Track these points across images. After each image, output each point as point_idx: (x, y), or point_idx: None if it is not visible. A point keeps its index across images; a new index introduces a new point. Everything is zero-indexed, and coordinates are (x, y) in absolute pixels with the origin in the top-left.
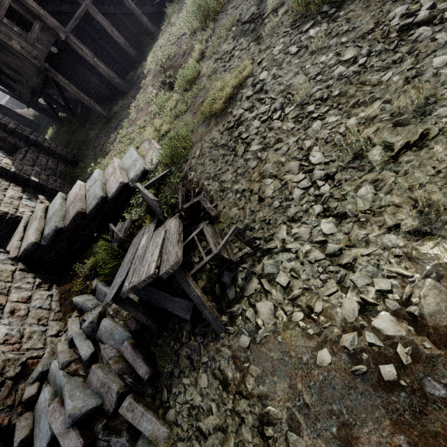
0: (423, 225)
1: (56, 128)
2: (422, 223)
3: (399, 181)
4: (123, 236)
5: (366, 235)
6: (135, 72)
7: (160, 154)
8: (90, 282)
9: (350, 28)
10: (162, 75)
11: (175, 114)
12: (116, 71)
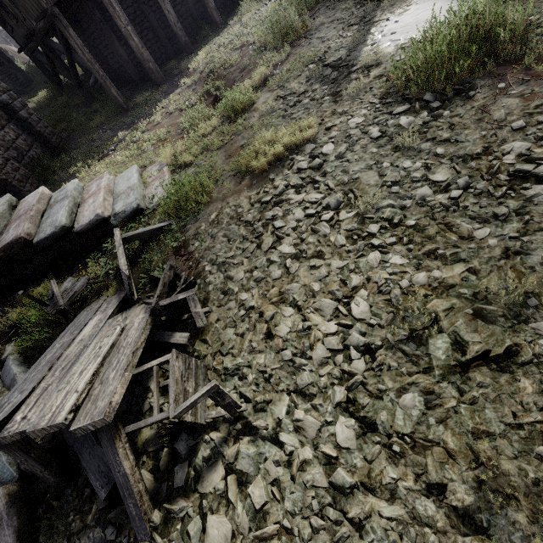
0: (479, 507)
1: (52, 93)
2: (479, 503)
3: (462, 409)
4: (65, 304)
5: (394, 482)
6: (179, 63)
7: (167, 193)
8: (2, 346)
9: (451, 138)
10: (209, 83)
11: (205, 146)
12: (155, 52)
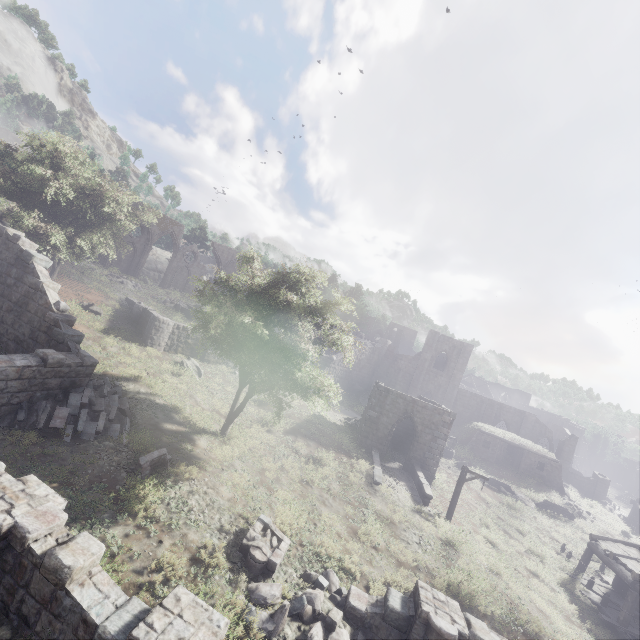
0: None
1: None
2: None
3: None
4: None
5: None
6: None
7: None
8: None
9: None
10: None
11: None
12: None
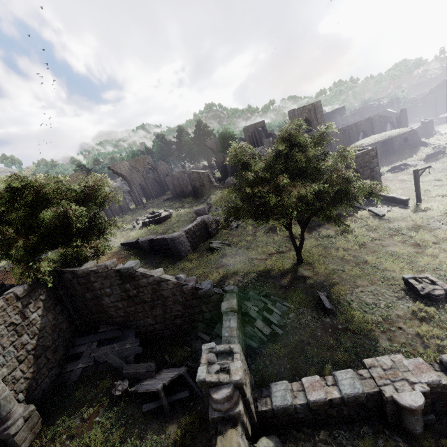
0: None
1: None
2: None
3: None
4: None
5: None
6: None
7: None
8: None
9: None
10: None
11: None
12: None
